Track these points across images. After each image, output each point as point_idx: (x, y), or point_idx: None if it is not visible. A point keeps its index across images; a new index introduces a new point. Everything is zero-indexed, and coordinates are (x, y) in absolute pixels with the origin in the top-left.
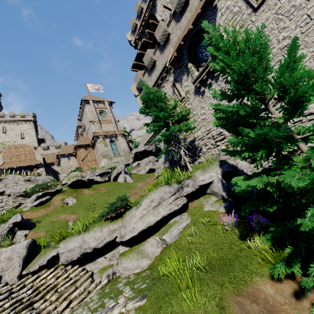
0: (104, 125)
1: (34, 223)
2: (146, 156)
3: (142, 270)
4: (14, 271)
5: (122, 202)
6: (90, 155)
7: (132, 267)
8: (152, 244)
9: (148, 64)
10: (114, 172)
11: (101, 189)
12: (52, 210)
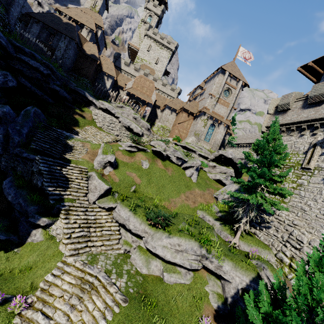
0: (219, 105)
1: (118, 165)
2: (227, 164)
3: (140, 272)
4: (94, 197)
5: (163, 222)
6: (186, 123)
7: (138, 264)
8: (157, 265)
9: (313, 96)
10: (188, 163)
11: (169, 169)
12: (132, 162)
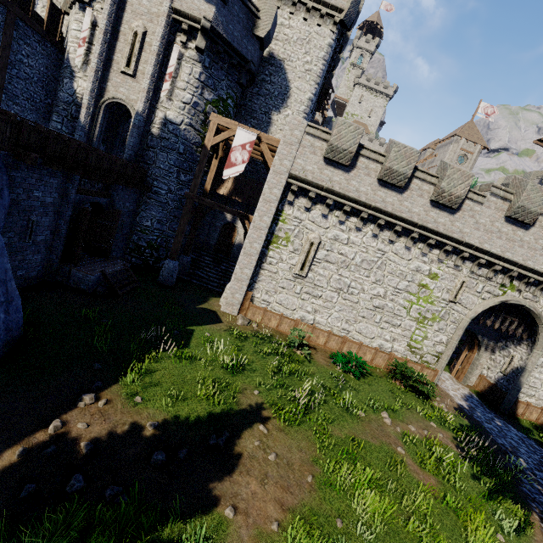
0: None
1: None
2: None
3: None
4: None
5: None
6: None
7: None
8: None
9: None
10: None
11: None
12: None
